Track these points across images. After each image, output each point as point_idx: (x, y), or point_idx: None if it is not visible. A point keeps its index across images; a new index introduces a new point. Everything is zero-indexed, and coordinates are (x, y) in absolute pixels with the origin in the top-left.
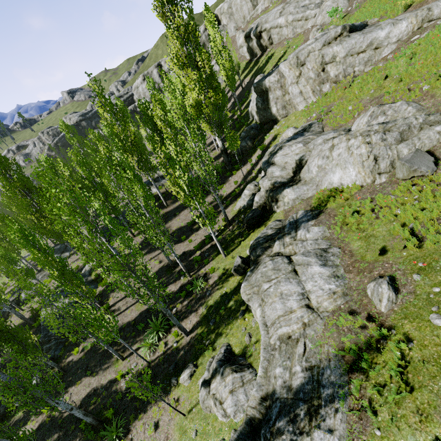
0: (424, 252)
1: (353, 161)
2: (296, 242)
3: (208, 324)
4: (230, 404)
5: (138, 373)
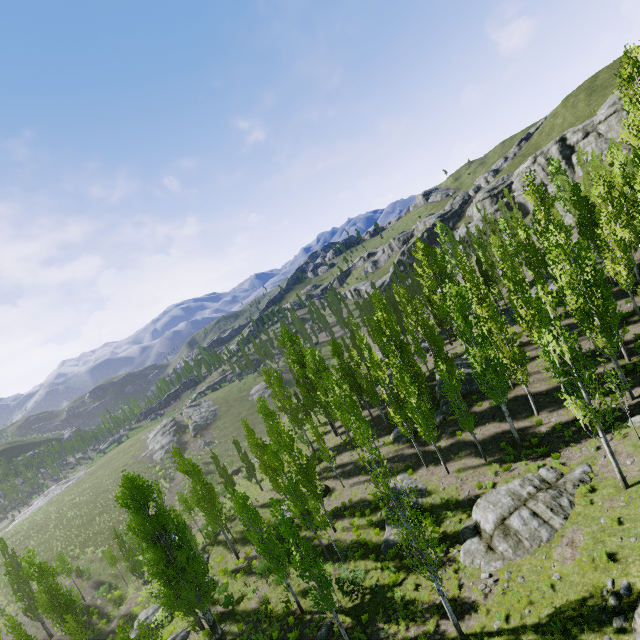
0: None
1: None
2: None
3: None
4: None
5: (561, 423)
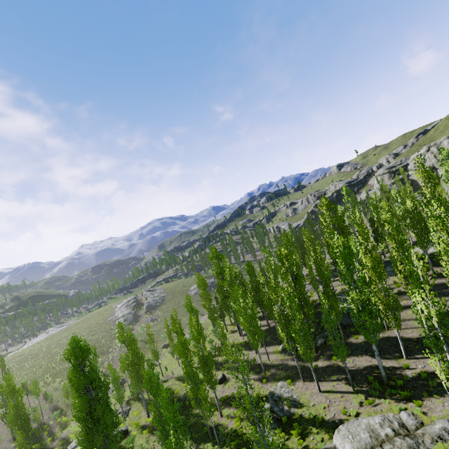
0: None
1: None
2: None
3: None
4: None
5: (427, 372)
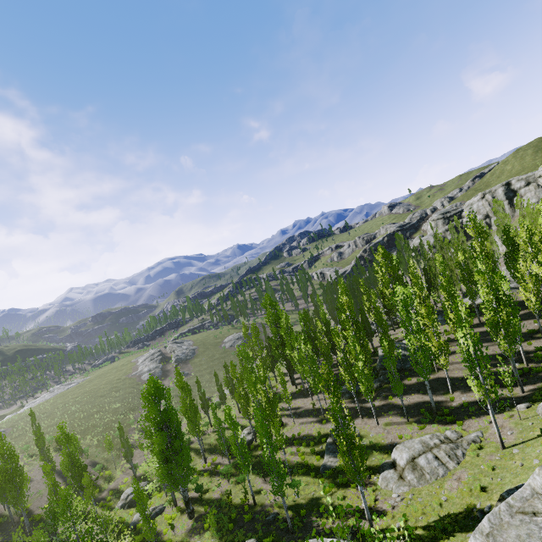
0: None
1: None
2: None
3: None
4: None
5: (468, 402)
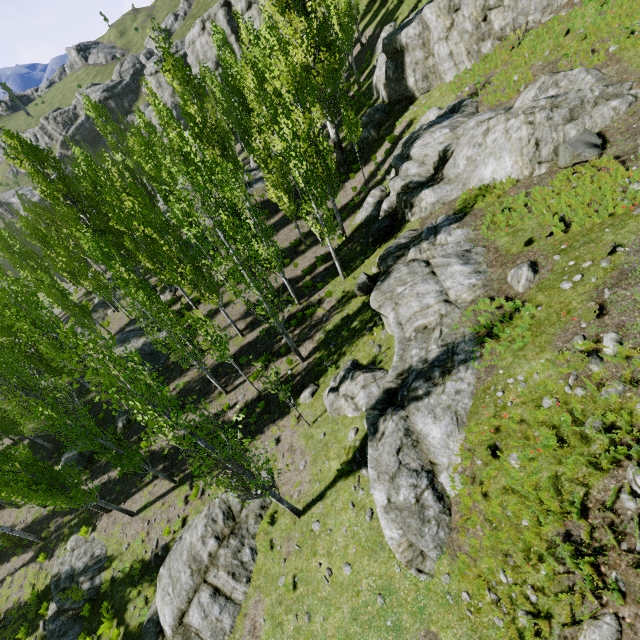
0: (568, 236)
1: (510, 148)
2: (435, 247)
3: (328, 348)
4: (362, 397)
5: (248, 403)
